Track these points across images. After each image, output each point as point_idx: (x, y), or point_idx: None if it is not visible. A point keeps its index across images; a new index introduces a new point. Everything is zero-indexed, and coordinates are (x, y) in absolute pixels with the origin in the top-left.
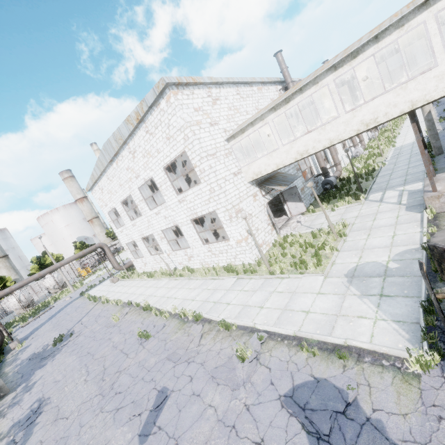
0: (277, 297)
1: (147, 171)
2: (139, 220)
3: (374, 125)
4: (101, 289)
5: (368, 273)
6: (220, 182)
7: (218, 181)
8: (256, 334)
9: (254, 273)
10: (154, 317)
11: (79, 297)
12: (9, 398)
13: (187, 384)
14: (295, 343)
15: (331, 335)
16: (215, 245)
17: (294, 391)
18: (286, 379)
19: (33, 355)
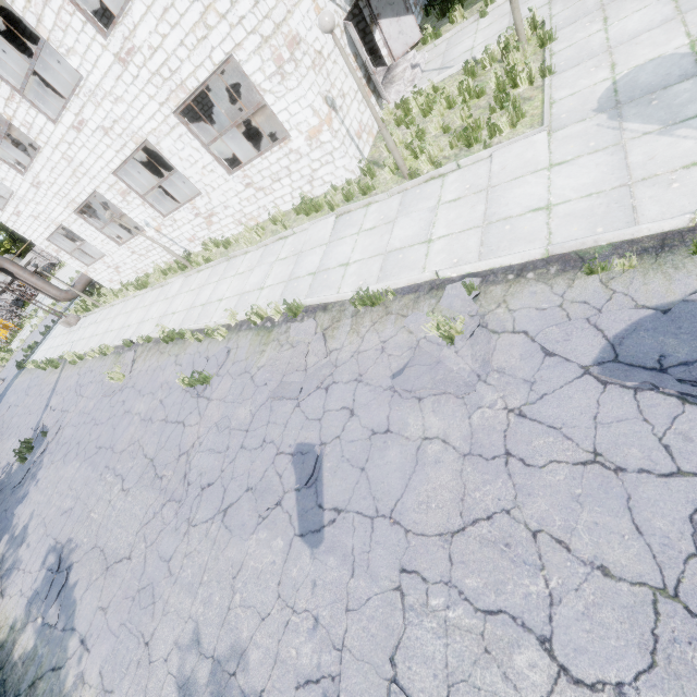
0: (452, 211)
1: None
2: (42, 166)
3: None
4: (53, 345)
5: (654, 84)
6: None
7: None
8: (451, 287)
9: (369, 194)
10: (195, 346)
11: (19, 373)
12: None
13: (348, 424)
14: (556, 270)
15: (638, 224)
16: (259, 165)
17: (616, 348)
18: (584, 336)
19: None
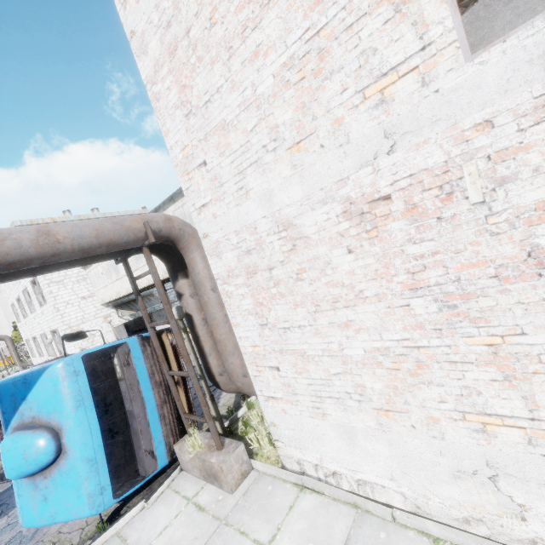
0: None
1: (23, 280)
2: (27, 320)
3: (140, 287)
4: None
5: None
6: (59, 306)
7: (57, 305)
8: None
9: None
10: None
11: None
12: None
13: None
14: None
15: None
16: None
17: None
18: None
19: None
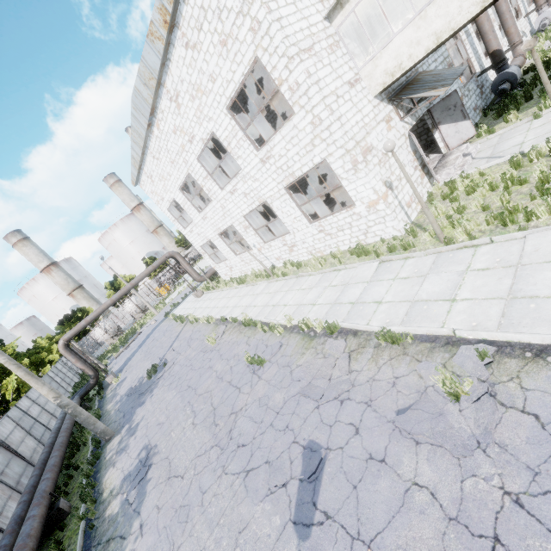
0: (479, 279)
1: (202, 124)
2: (209, 209)
3: None
4: (185, 307)
5: None
6: (328, 101)
7: (326, 100)
8: (465, 347)
9: (409, 249)
10: (261, 334)
11: (164, 319)
12: (115, 442)
13: (352, 439)
14: None
15: None
16: (330, 220)
17: None
18: None
19: (130, 390)
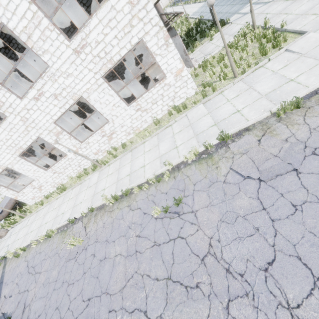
0: (290, 68)
1: None
2: (3, 129)
3: None
4: None
5: None
6: None
7: None
8: None
9: (216, 90)
10: (143, 193)
11: None
12: None
13: None
14: None
15: None
16: (146, 96)
17: None
18: None
19: None
